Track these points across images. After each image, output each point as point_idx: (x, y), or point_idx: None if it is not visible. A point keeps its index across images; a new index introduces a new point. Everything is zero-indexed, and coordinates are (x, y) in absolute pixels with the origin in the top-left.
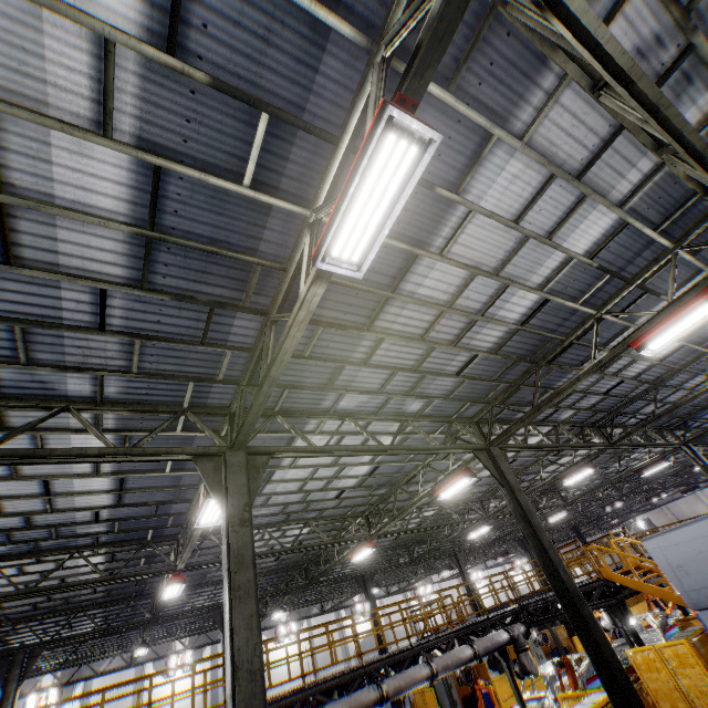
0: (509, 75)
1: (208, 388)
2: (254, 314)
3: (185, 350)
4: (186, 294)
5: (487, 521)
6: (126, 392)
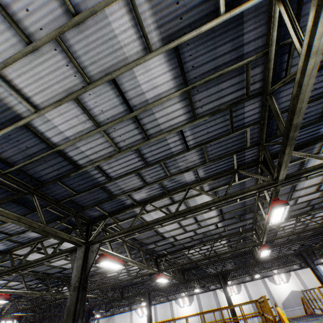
0: None
1: None
2: None
3: None
4: None
5: (263, 246)
6: None
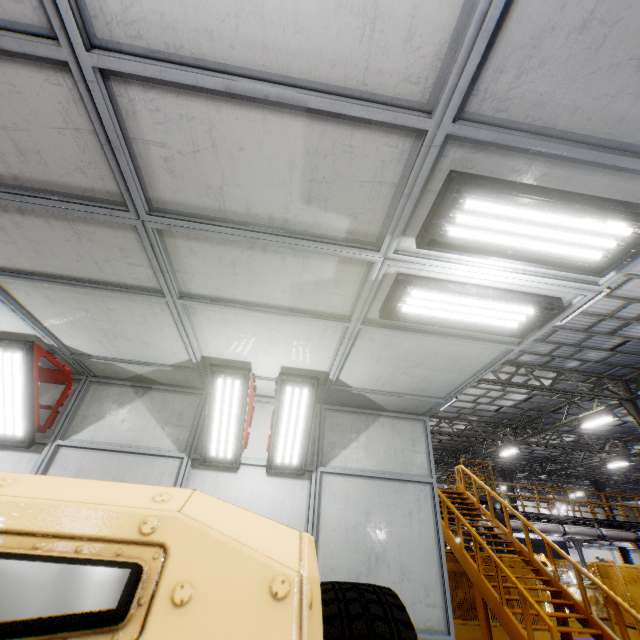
0: None
1: None
2: None
3: None
4: None
5: None
6: None
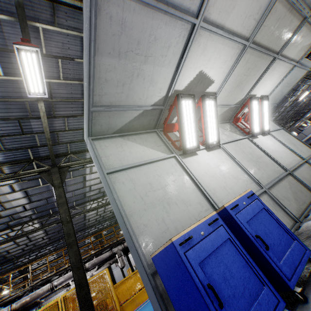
0: (75, 16)
1: (37, 150)
2: (36, 119)
3: (19, 138)
4: (6, 118)
5: None
6: (6, 158)
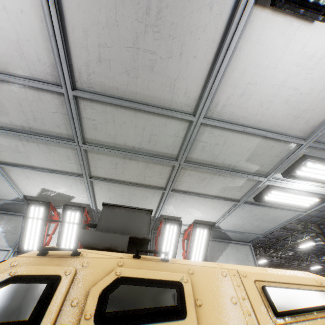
0: None
1: None
2: None
3: None
4: None
5: None
6: None
